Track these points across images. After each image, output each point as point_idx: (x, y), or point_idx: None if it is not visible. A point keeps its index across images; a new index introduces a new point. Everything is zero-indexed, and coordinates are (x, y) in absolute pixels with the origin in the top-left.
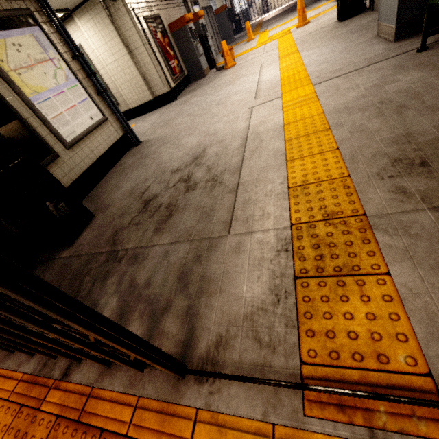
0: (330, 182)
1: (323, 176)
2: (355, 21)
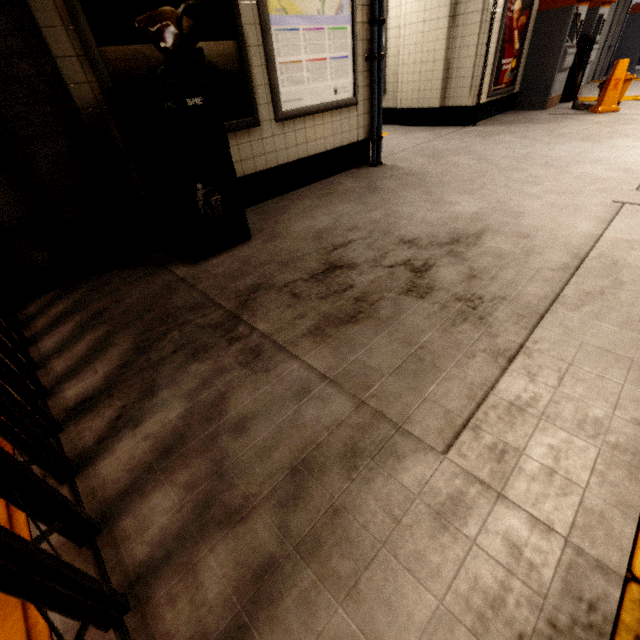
0: None
1: None
2: None
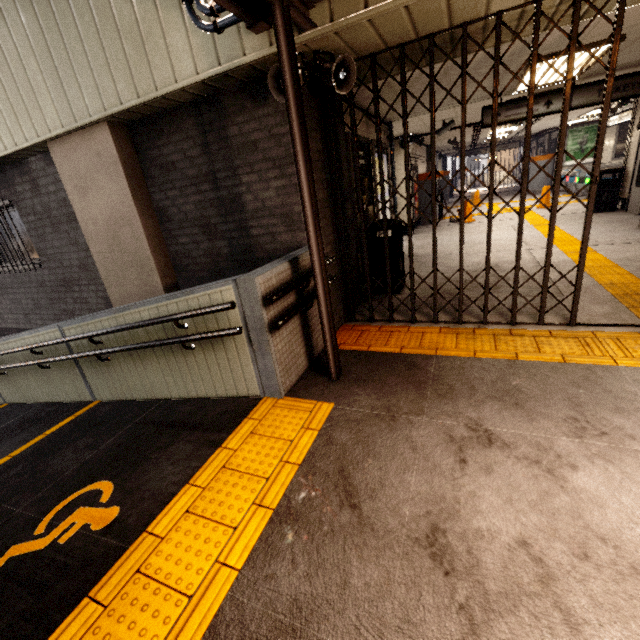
0: (632, 284)
1: (625, 282)
2: (609, 216)
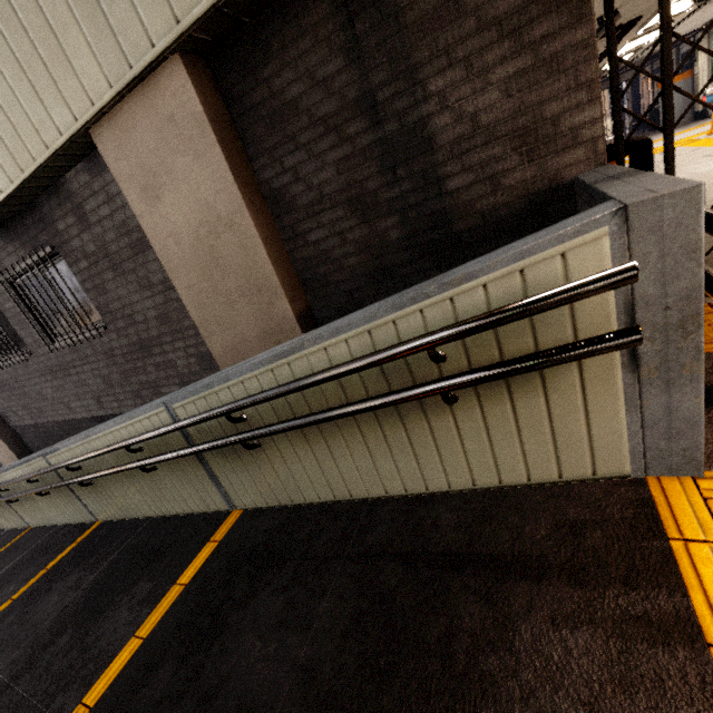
0: None
1: None
2: None
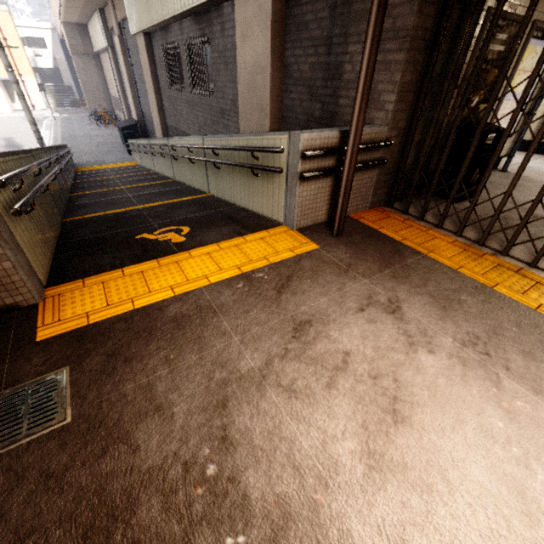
0: None
1: None
2: None
